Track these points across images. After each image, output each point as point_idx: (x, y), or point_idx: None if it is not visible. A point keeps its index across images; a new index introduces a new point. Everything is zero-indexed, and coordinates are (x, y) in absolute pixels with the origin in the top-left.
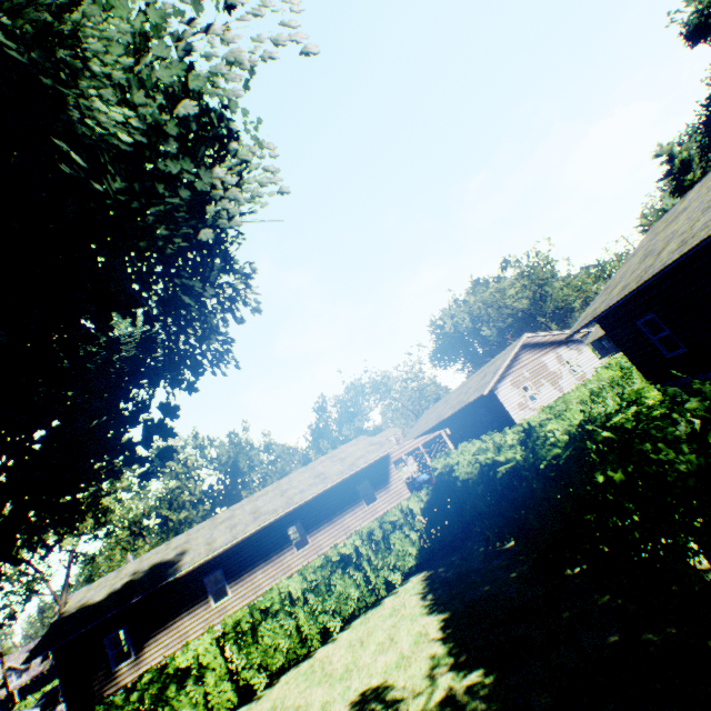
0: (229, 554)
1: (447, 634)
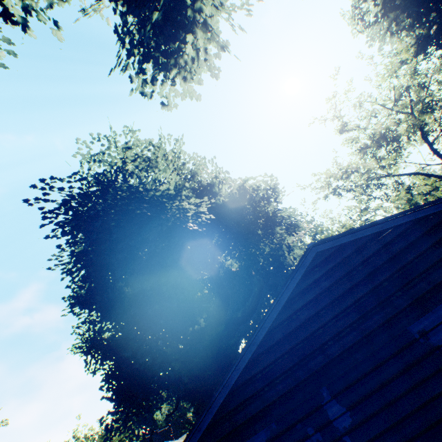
0: None
1: None
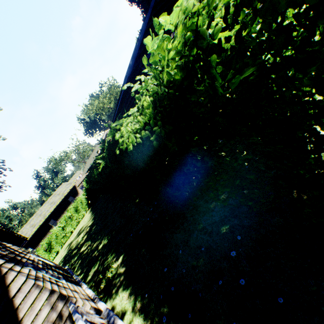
0: (30, 242)
1: (91, 213)
